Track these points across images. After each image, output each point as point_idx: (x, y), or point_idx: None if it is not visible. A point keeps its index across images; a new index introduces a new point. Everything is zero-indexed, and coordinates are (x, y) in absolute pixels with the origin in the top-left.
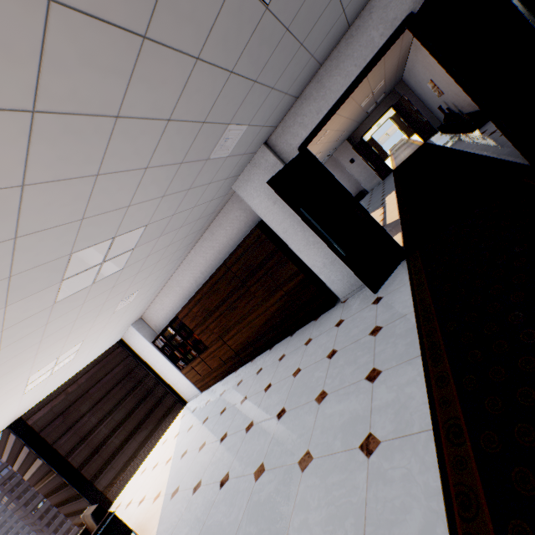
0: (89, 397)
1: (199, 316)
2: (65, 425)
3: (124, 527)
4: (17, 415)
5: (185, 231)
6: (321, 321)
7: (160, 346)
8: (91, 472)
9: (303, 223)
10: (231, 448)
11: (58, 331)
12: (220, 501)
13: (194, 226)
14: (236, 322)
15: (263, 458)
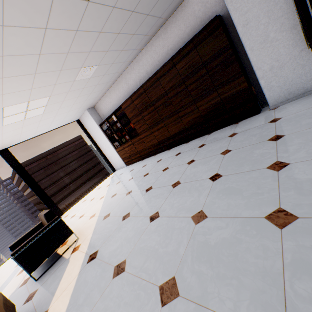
0: (58, 163)
1: (137, 108)
2: (45, 174)
3: (67, 229)
4: (3, 145)
5: (150, 2)
6: (245, 123)
7: (104, 129)
8: (57, 199)
9: (272, 13)
10: (157, 196)
11: (22, 58)
12: (151, 231)
13: (158, 1)
14: (165, 117)
15: (201, 207)
